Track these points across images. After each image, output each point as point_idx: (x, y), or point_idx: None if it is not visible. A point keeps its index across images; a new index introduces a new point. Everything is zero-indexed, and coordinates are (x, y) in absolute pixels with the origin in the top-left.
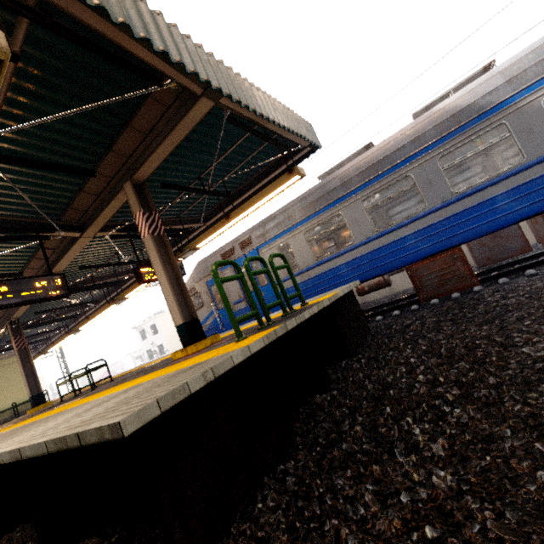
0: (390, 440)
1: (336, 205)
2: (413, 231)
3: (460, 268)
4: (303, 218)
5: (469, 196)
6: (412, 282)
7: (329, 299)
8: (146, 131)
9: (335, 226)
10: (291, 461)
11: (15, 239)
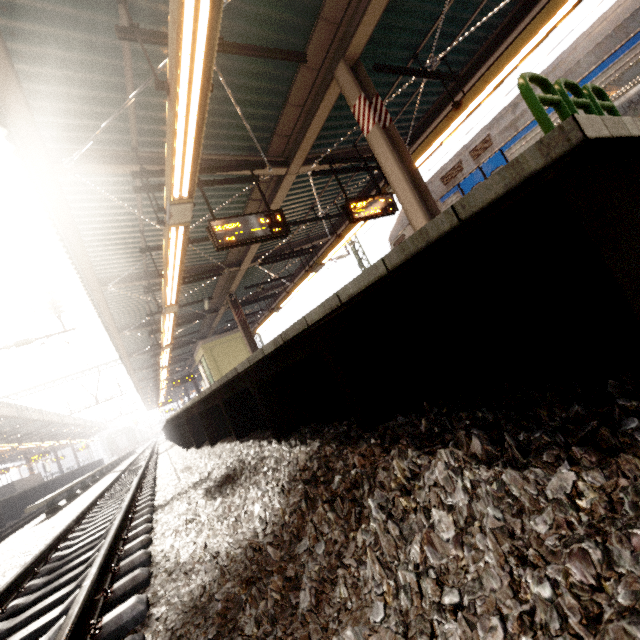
0: None
1: None
2: None
3: None
4: (599, 64)
5: None
6: None
7: None
8: None
9: None
10: None
11: (233, 182)
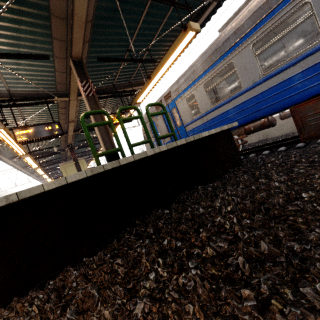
0: (132, 274)
1: (228, 54)
2: (302, 70)
3: None
4: (203, 71)
5: None
6: (295, 122)
7: (186, 139)
8: (64, 16)
9: (227, 75)
10: (95, 257)
11: (37, 104)
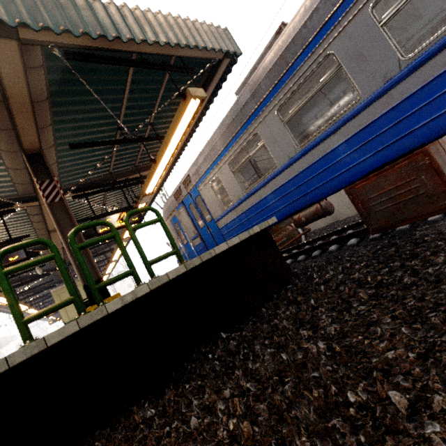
0: None
1: (250, 123)
2: (345, 138)
3: (425, 182)
4: (224, 147)
5: (432, 57)
6: (357, 208)
7: (187, 264)
8: None
9: (255, 150)
10: None
11: None
